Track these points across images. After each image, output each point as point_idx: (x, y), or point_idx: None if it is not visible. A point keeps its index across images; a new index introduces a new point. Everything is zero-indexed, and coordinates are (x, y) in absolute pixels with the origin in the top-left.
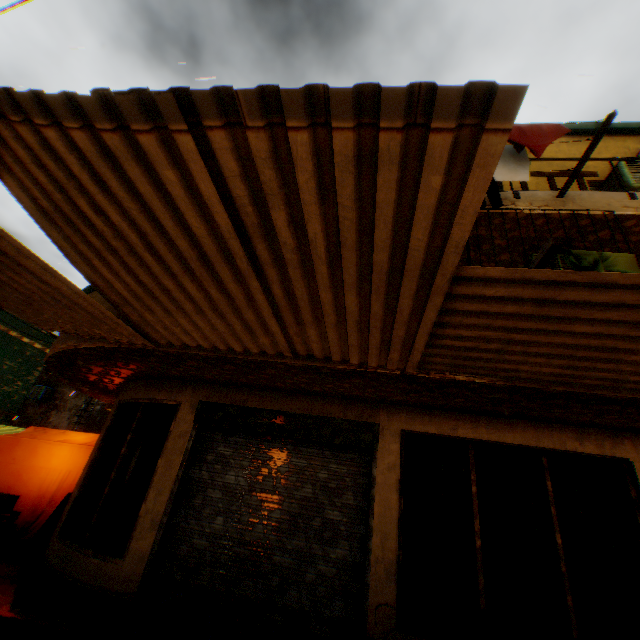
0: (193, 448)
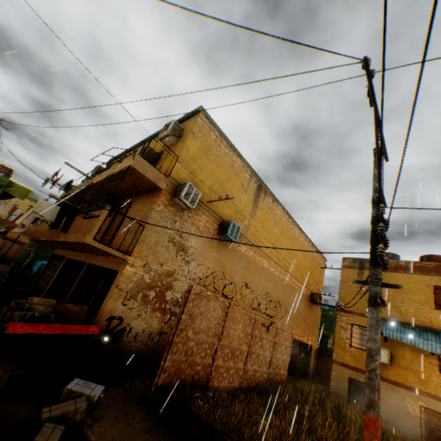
0: (49, 265)
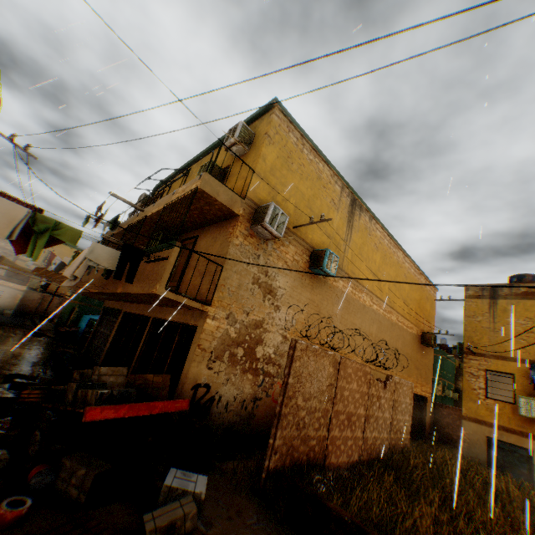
0: (101, 321)
